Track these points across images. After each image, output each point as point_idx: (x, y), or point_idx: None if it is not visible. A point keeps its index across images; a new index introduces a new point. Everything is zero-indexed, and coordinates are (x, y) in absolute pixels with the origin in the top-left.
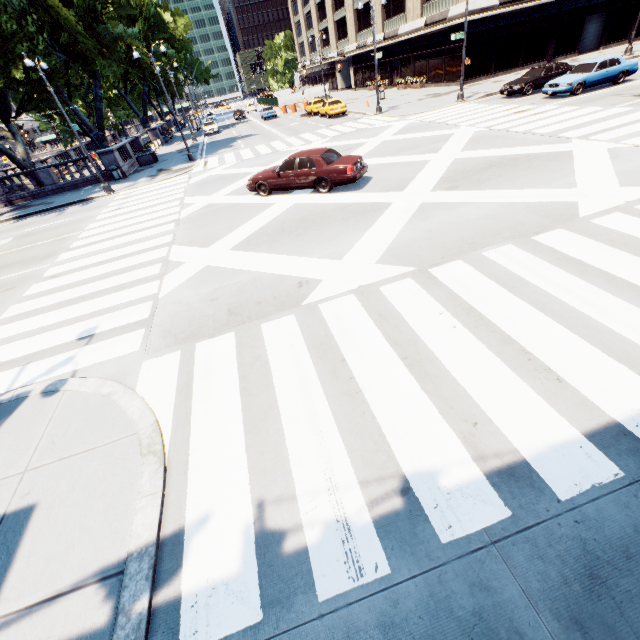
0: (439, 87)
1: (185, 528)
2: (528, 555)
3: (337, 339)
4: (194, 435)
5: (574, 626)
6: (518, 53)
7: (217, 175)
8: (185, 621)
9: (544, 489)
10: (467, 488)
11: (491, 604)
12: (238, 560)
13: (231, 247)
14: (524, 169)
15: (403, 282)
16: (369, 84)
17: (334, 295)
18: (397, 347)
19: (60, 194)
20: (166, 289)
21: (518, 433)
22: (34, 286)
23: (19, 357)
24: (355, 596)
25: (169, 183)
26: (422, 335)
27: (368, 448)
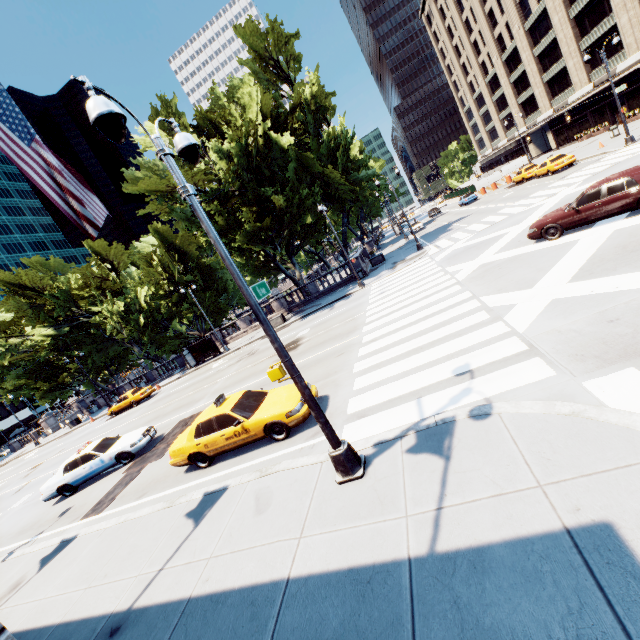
0: None
1: None
2: None
3: None
4: None
5: None
6: None
7: (461, 248)
8: None
9: None
10: None
11: None
12: None
13: (567, 280)
14: None
15: None
16: (579, 136)
17: None
18: None
19: (321, 298)
20: (520, 325)
21: None
22: (361, 349)
23: (403, 394)
24: None
25: (414, 266)
26: None
27: None
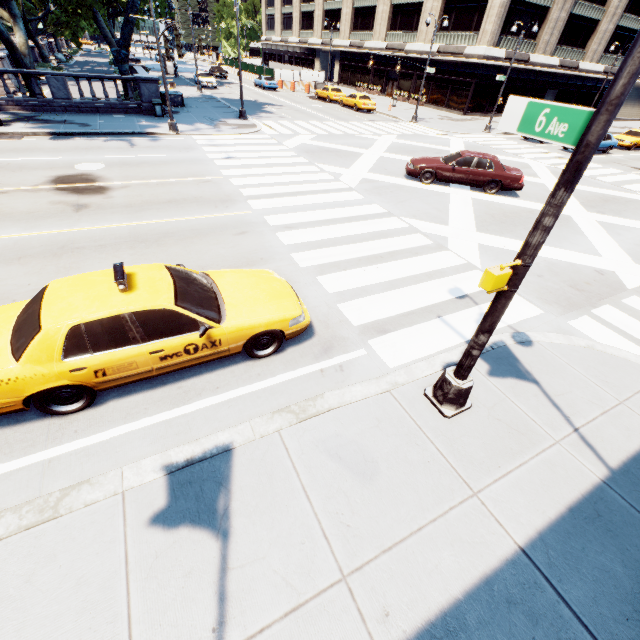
0: (440, 110)
1: None
2: None
3: None
4: None
5: None
6: (504, 102)
7: (313, 145)
8: None
9: None
10: None
11: None
12: None
13: (475, 229)
14: (635, 209)
15: None
16: (360, 85)
17: None
18: None
19: (78, 114)
20: (473, 260)
21: None
22: (280, 235)
23: (415, 309)
24: None
25: (256, 140)
26: None
27: None
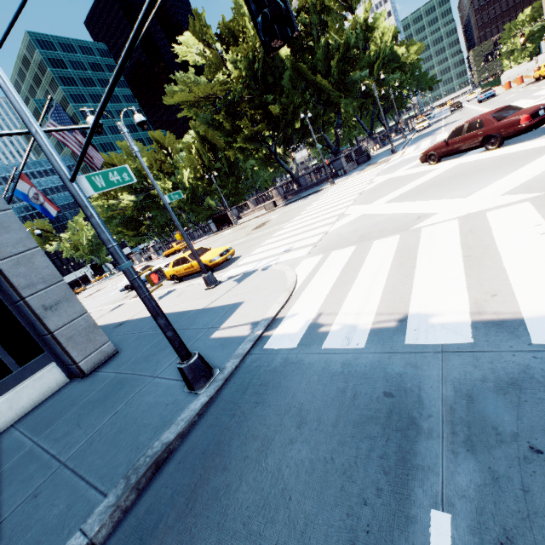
0: None
1: (285, 316)
2: (465, 362)
3: (420, 246)
4: (308, 287)
5: (465, 397)
6: None
7: (406, 158)
8: (270, 341)
9: (522, 336)
10: (448, 325)
11: (413, 373)
12: (298, 329)
13: (385, 202)
14: None
15: (516, 206)
16: None
17: (440, 221)
18: (466, 250)
19: (308, 190)
20: (333, 228)
21: (533, 303)
22: (278, 232)
23: (261, 258)
24: (339, 351)
25: (369, 171)
26: (498, 241)
27: (395, 300)
